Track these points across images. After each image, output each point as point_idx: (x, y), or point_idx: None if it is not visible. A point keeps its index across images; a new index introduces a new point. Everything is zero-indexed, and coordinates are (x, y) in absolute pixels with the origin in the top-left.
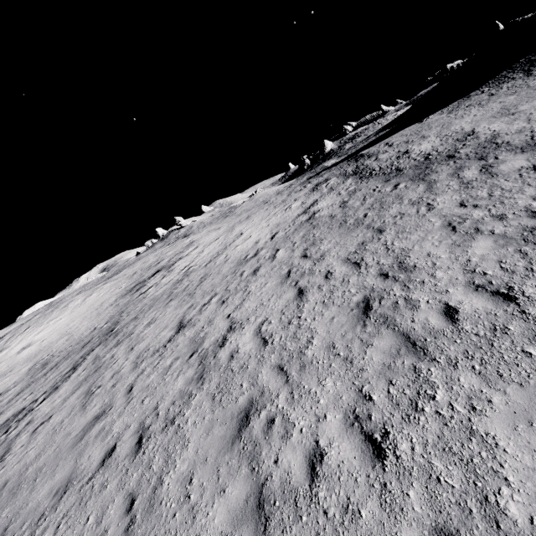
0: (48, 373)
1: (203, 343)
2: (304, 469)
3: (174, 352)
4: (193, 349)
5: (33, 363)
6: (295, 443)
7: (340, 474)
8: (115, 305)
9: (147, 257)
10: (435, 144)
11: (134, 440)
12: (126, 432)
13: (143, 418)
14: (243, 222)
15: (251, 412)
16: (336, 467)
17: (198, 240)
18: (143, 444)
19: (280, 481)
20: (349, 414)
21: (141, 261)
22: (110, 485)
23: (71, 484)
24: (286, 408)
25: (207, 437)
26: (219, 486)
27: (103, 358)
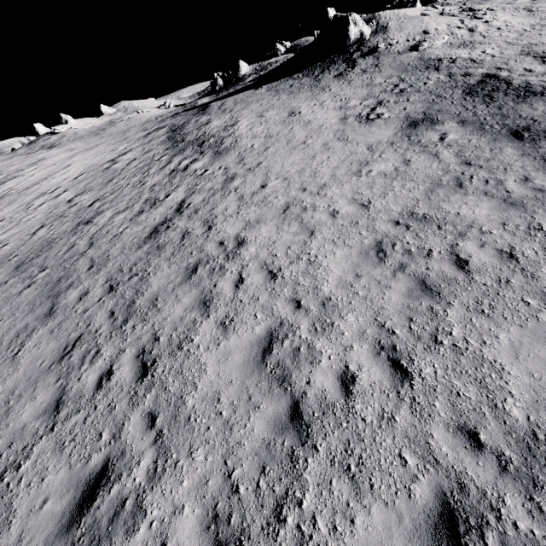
0: None
1: None
2: None
3: None
4: None
5: None
6: None
7: None
8: None
9: None
10: (219, 124)
11: None
12: None
13: None
14: (86, 151)
15: None
16: None
17: (46, 160)
18: None
19: None
20: None
21: None
22: None
23: None
24: None
25: None
26: None
27: None
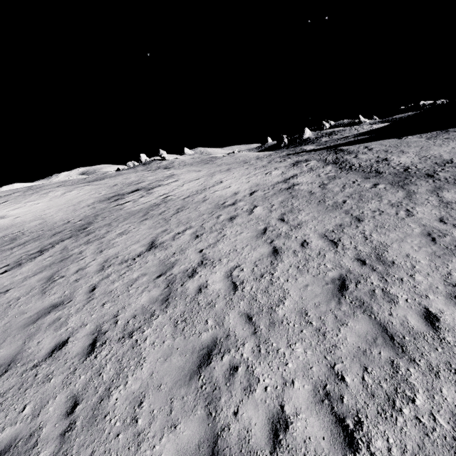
0: (15, 249)
1: (173, 269)
2: (266, 432)
3: (142, 267)
4: (162, 271)
5: (3, 234)
6: (258, 400)
7: (306, 451)
8: (92, 207)
9: (129, 175)
10: (415, 161)
11: (88, 341)
12: (81, 330)
13: (101, 321)
14: (223, 172)
15: (214, 352)
16: (301, 442)
17: (179, 175)
18: (96, 348)
19: (238, 437)
20: (319, 388)
21: (123, 177)
22: (55, 379)
23: (14, 365)
24: (251, 359)
25: (164, 363)
26: (171, 419)
27: (71, 251)
